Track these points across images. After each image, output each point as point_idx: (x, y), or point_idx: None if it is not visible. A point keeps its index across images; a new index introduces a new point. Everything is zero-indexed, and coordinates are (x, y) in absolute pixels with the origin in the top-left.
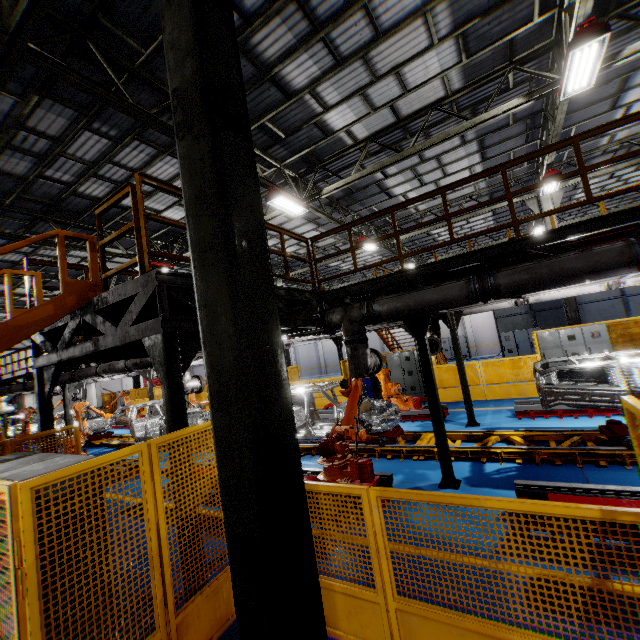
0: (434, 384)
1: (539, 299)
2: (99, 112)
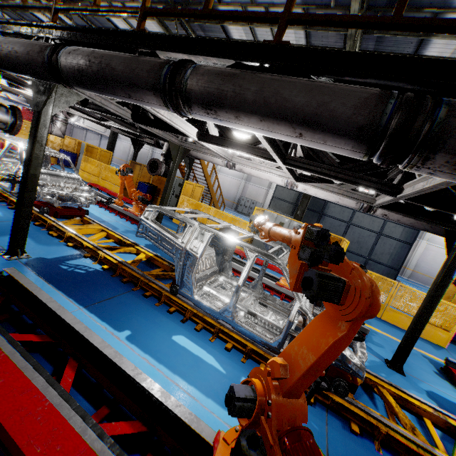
0: (31, 162)
1: (242, 170)
2: None
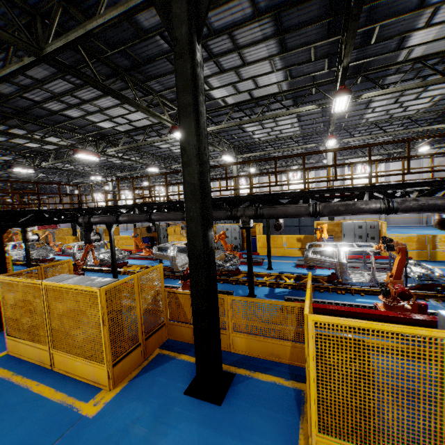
0: (112, 248)
1: None
2: None
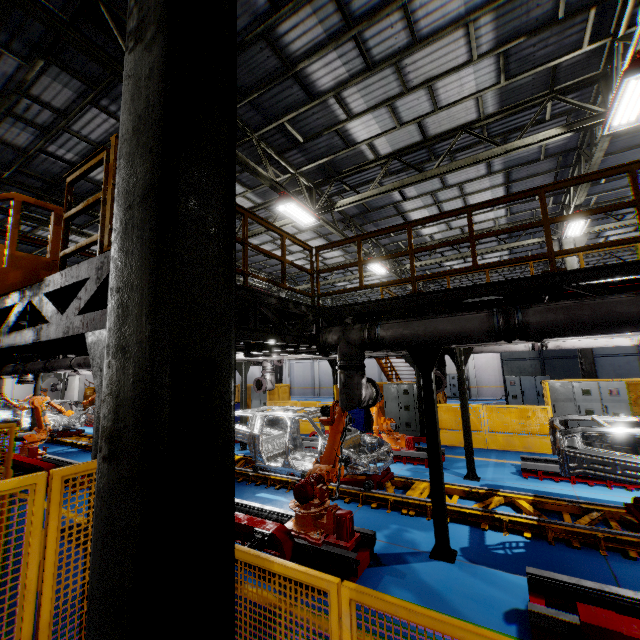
0: (437, 430)
1: (559, 346)
2: (108, 88)
